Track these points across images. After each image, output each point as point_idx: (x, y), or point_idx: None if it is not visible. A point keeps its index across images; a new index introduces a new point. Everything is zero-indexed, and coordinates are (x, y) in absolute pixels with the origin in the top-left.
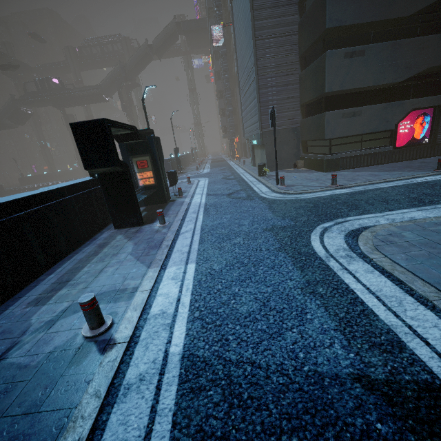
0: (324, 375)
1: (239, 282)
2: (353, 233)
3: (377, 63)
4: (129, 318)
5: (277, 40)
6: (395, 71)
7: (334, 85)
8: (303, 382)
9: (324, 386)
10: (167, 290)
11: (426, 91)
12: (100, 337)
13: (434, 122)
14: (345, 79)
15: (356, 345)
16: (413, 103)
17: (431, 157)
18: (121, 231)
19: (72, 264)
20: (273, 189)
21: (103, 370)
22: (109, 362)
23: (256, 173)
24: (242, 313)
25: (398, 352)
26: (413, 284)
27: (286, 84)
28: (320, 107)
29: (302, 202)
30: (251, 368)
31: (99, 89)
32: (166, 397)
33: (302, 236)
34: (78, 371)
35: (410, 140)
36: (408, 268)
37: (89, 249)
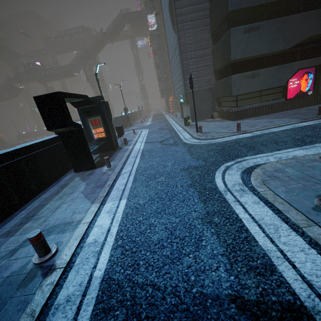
0: (208, 296)
1: (156, 214)
2: (248, 170)
3: (269, 35)
4: (69, 247)
5: (193, 22)
6: (284, 40)
7: (237, 54)
8: (190, 302)
9: (206, 306)
10: (102, 222)
11: (310, 55)
12: (45, 264)
13: (316, 78)
14: (245, 49)
15: (237, 269)
16: (299, 64)
17: (314, 105)
18: (79, 174)
19: (39, 202)
20: (193, 136)
21: (41, 292)
22: (47, 285)
23: (183, 124)
24: (153, 241)
25: (269, 275)
26: (289, 213)
27: (202, 55)
28: (228, 71)
29: (213, 146)
30: (152, 290)
31: (69, 68)
32: (83, 316)
33: (209, 174)
34: (24, 293)
35: (298, 93)
36: (286, 199)
37: (53, 189)
